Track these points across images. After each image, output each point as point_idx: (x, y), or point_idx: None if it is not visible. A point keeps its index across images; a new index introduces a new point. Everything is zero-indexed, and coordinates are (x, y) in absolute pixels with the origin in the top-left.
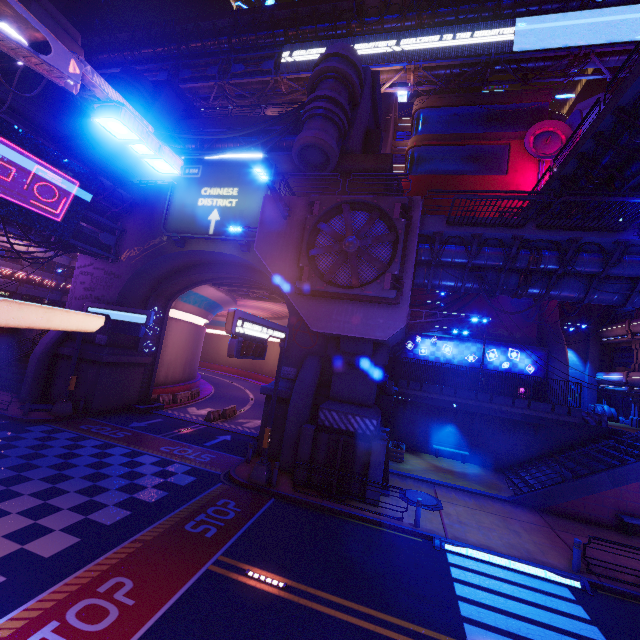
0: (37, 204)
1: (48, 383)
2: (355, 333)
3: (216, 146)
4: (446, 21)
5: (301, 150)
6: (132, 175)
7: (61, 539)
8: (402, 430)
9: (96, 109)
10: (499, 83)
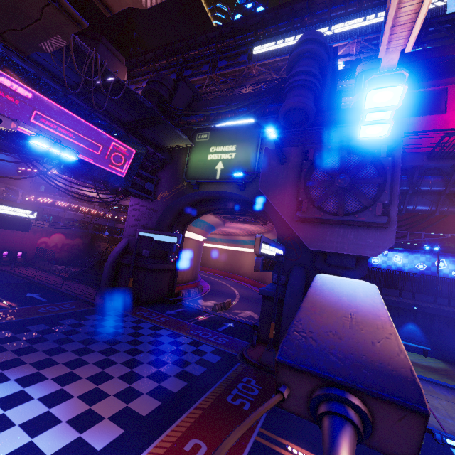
0: (112, 167)
1: (114, 282)
2: (347, 251)
3: (218, 117)
4: (383, 1)
5: (286, 113)
6: (166, 143)
7: (149, 401)
8: None
9: (373, 80)
10: (432, 41)
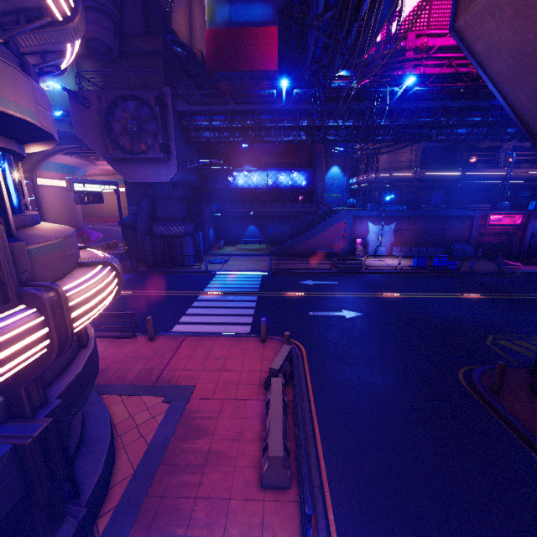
0: None
1: None
2: (152, 180)
3: None
4: None
5: (87, 41)
6: None
7: None
8: (225, 234)
9: None
10: None
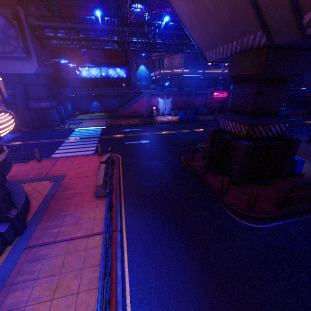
0: None
1: None
2: (21, 72)
3: None
4: None
5: None
6: None
7: None
8: (79, 107)
9: None
10: None
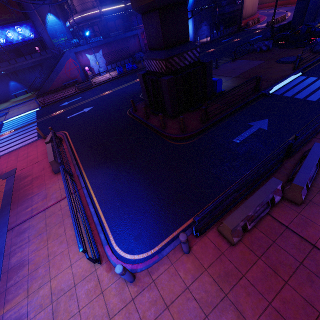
0: None
1: None
2: None
3: None
4: None
5: None
6: None
7: None
8: None
9: None
10: None
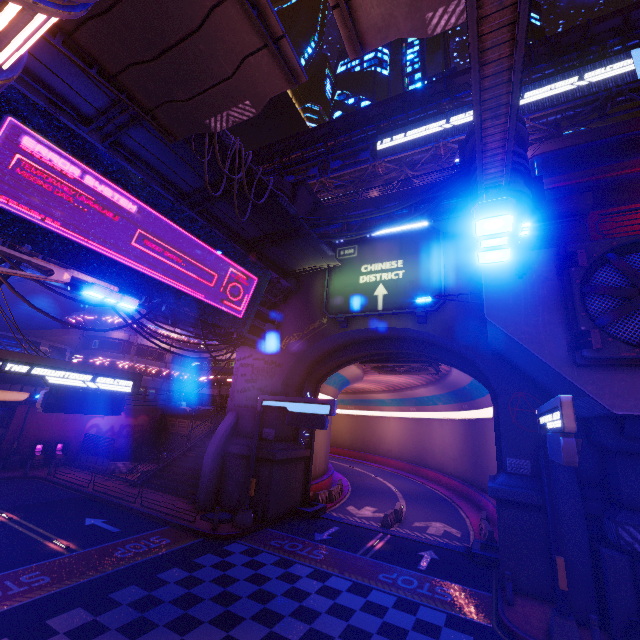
0: (227, 304)
1: (218, 486)
2: None
3: (363, 225)
4: (544, 75)
5: None
6: (297, 264)
7: None
8: None
9: None
10: (622, 113)
